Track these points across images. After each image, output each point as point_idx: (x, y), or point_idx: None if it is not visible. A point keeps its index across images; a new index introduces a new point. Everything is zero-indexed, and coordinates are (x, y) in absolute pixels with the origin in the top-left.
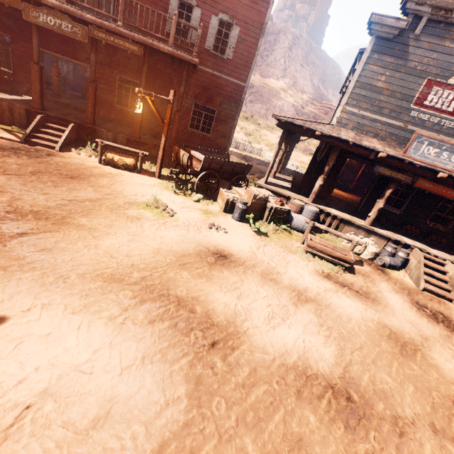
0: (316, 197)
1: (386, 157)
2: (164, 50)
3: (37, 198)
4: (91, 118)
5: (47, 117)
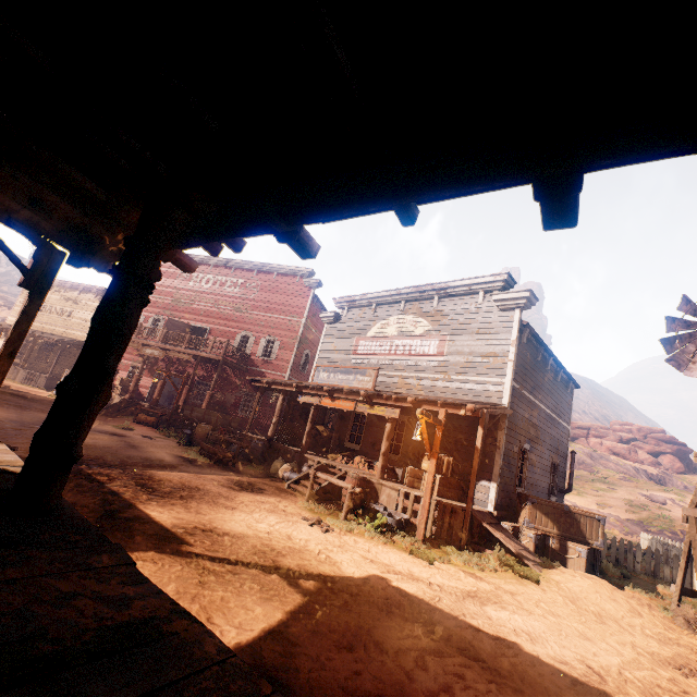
0: (272, 435)
1: (302, 387)
2: (204, 355)
3: None
4: (155, 401)
5: (130, 402)
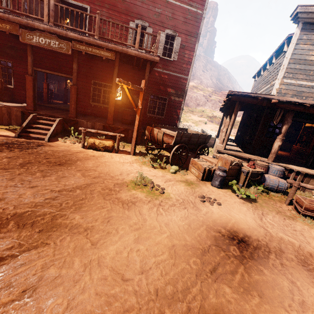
0: (275, 156)
1: None
2: (132, 53)
3: (23, 194)
4: (74, 113)
5: (38, 115)
